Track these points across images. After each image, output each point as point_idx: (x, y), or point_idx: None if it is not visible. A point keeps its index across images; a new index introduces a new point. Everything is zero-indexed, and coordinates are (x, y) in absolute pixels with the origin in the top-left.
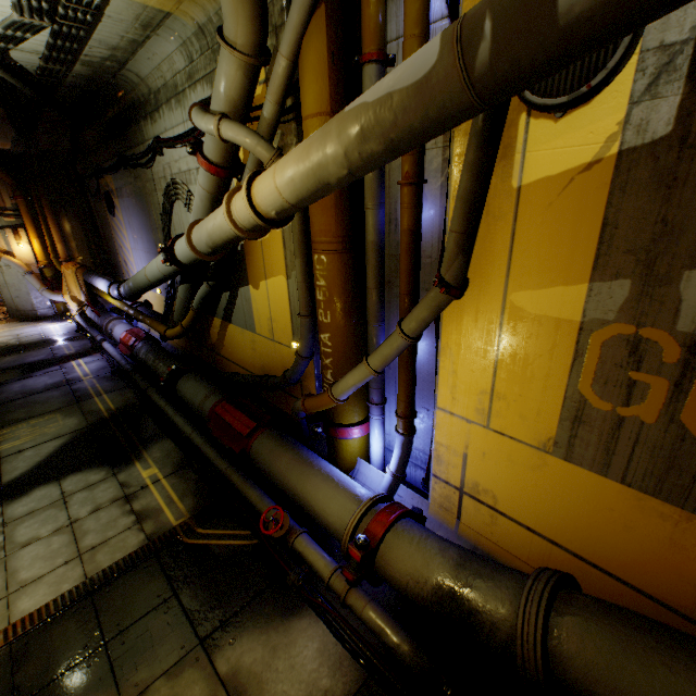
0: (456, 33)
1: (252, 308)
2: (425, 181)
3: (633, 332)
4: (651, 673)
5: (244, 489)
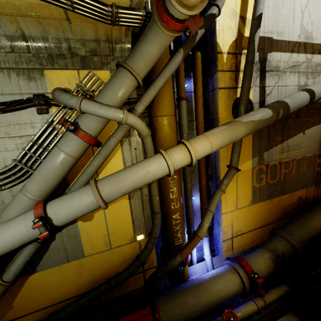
0: (274, 110)
1: (81, 238)
2: None
3: (259, 167)
4: (304, 226)
5: None
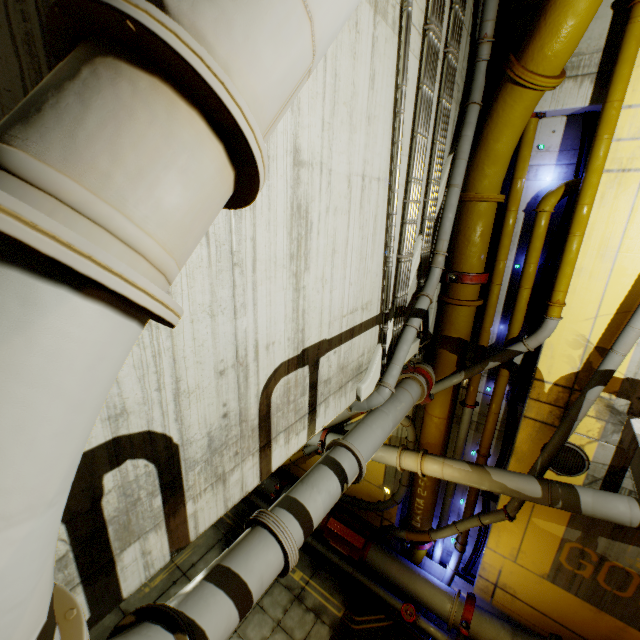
0: (548, 495)
1: None
2: (490, 455)
3: (581, 547)
4: None
5: (372, 587)
